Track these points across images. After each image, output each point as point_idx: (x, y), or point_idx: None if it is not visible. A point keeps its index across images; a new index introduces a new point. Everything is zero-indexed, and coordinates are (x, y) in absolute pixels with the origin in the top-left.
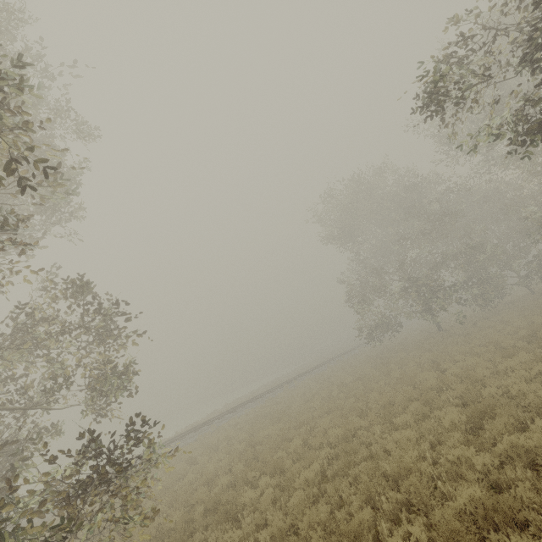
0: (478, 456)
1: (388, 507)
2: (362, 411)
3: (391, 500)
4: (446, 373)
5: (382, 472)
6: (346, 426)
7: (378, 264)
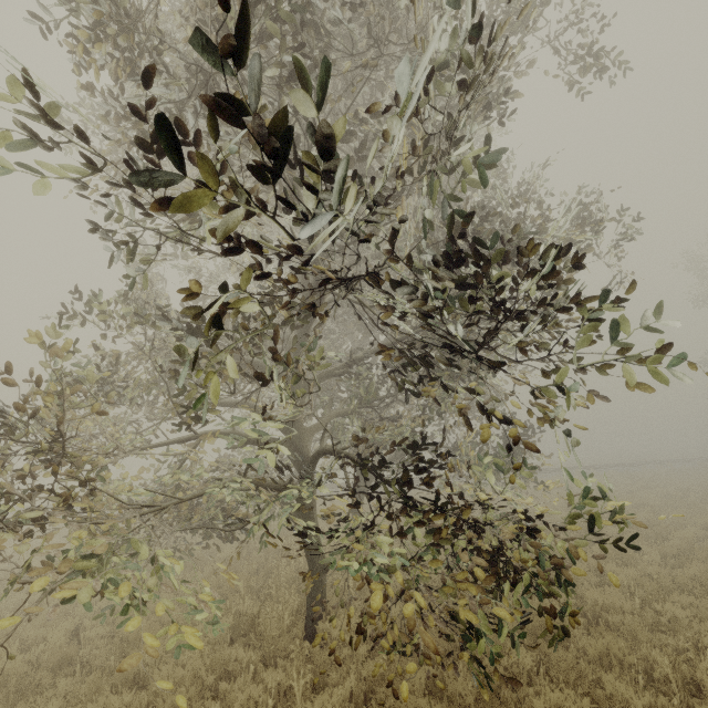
0: None
1: None
2: None
3: None
4: None
5: None
6: None
7: None
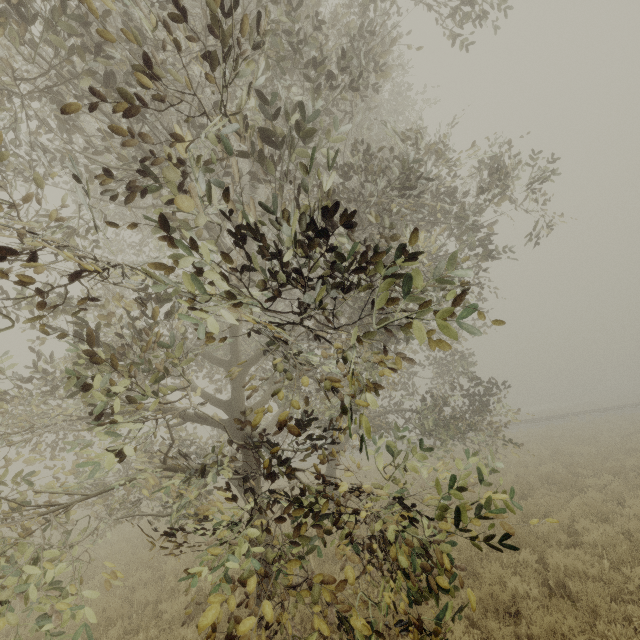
0: None
1: None
2: None
3: None
4: None
5: None
6: None
7: None
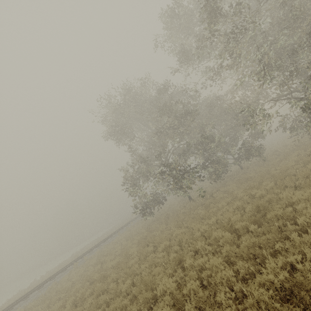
0: None
1: None
2: None
3: None
4: (183, 291)
5: None
6: None
7: (148, 154)
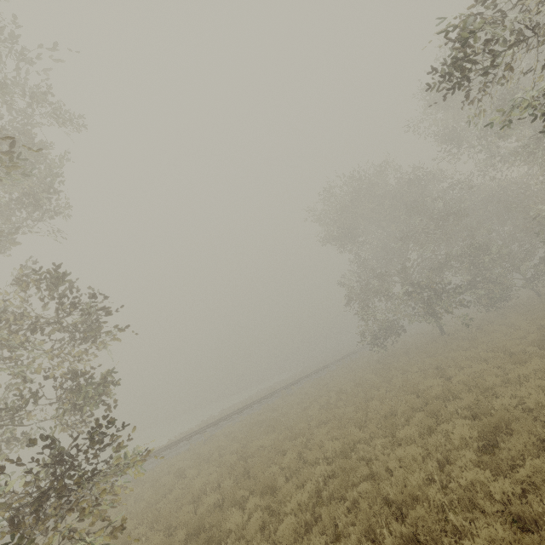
0: (497, 483)
1: (391, 543)
2: (362, 421)
3: (395, 533)
4: (452, 381)
5: (384, 496)
6: (345, 439)
7: (379, 266)
